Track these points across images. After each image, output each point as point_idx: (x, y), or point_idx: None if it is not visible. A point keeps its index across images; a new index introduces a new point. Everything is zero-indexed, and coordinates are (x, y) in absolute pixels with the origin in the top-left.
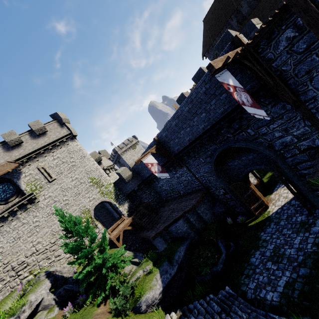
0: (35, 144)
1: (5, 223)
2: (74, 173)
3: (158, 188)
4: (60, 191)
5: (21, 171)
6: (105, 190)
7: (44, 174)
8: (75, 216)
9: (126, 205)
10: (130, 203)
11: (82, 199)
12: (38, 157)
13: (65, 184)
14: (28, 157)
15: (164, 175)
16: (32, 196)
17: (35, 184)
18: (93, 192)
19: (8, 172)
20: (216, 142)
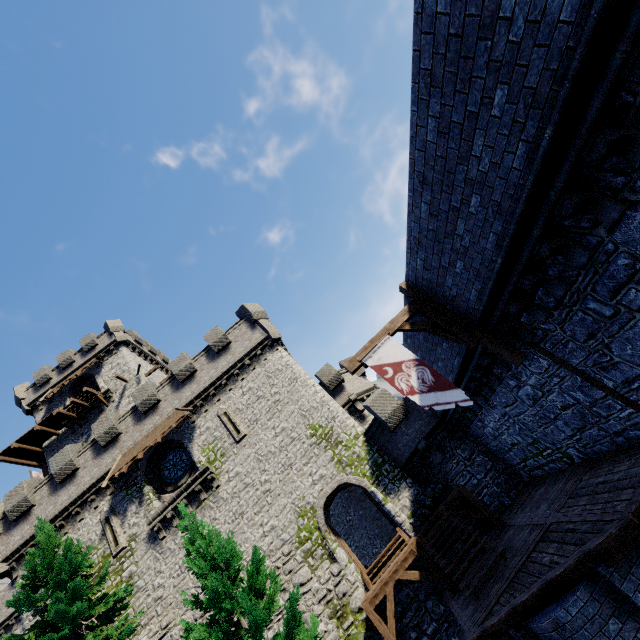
0: (213, 370)
1: (169, 531)
2: (277, 419)
3: (489, 439)
4: (254, 460)
5: (195, 425)
6: (347, 454)
7: (227, 426)
8: (284, 522)
9: (406, 494)
10: (415, 488)
11: (298, 479)
12: (219, 393)
13: (263, 445)
14: (203, 397)
15: (446, 397)
16: (207, 475)
17: (214, 448)
18: (320, 461)
19: (178, 429)
20: (632, 192)
